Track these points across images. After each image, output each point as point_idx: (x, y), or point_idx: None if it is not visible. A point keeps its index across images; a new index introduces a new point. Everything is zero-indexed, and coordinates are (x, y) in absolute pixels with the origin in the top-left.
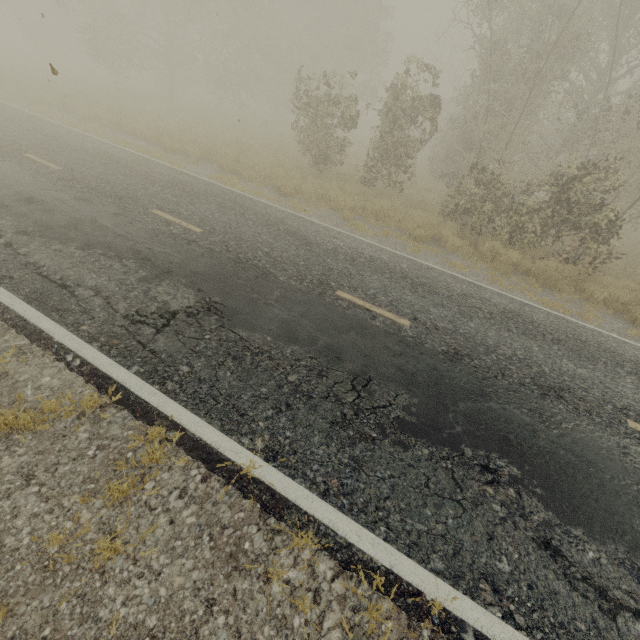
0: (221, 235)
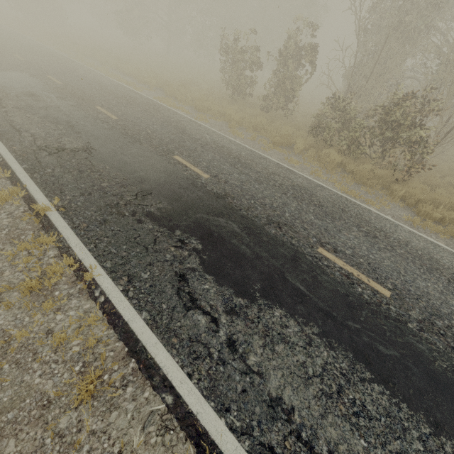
0: (127, 122)
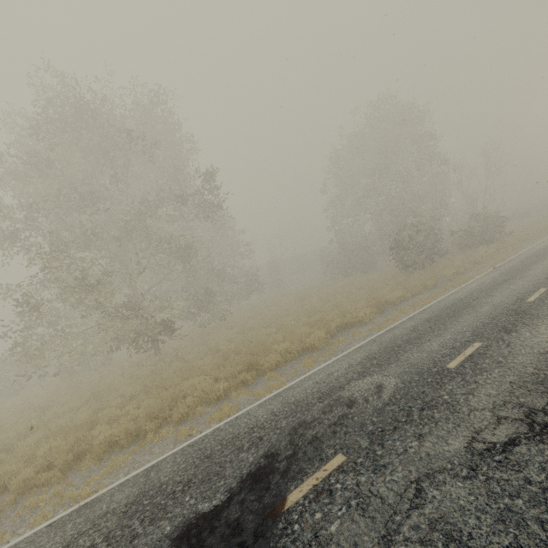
0: None
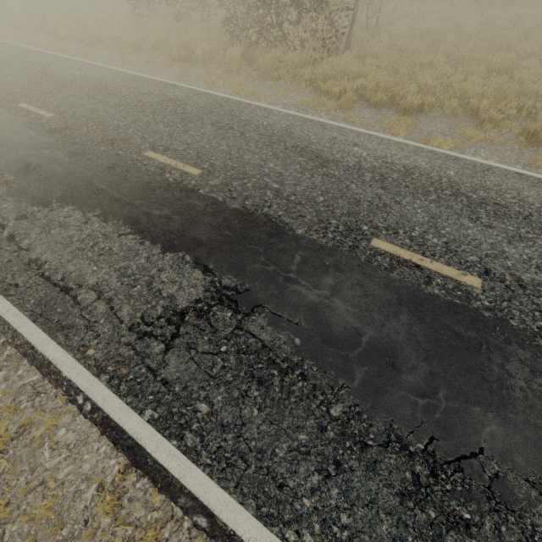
0: None
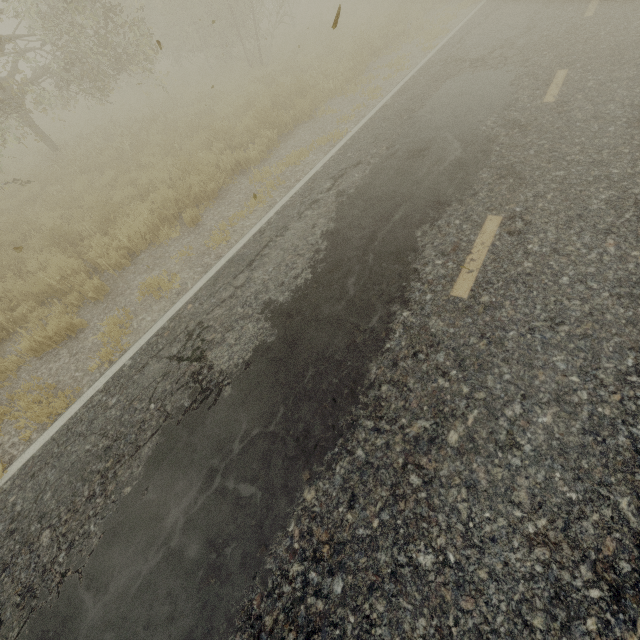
0: (466, 328)
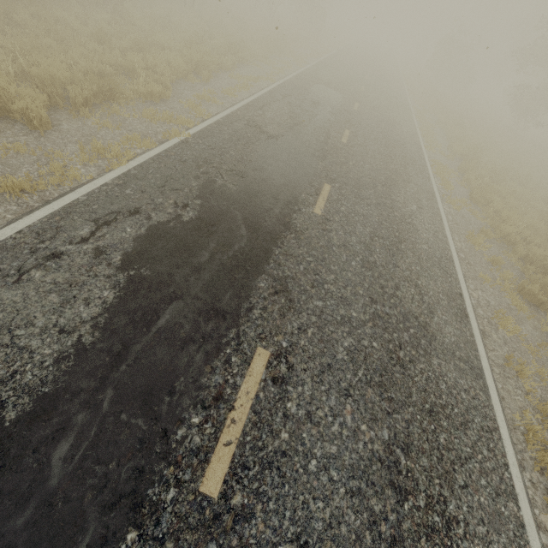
0: (348, 148)
